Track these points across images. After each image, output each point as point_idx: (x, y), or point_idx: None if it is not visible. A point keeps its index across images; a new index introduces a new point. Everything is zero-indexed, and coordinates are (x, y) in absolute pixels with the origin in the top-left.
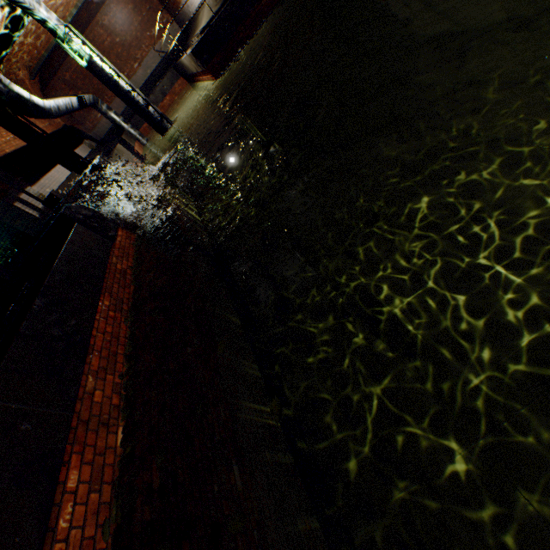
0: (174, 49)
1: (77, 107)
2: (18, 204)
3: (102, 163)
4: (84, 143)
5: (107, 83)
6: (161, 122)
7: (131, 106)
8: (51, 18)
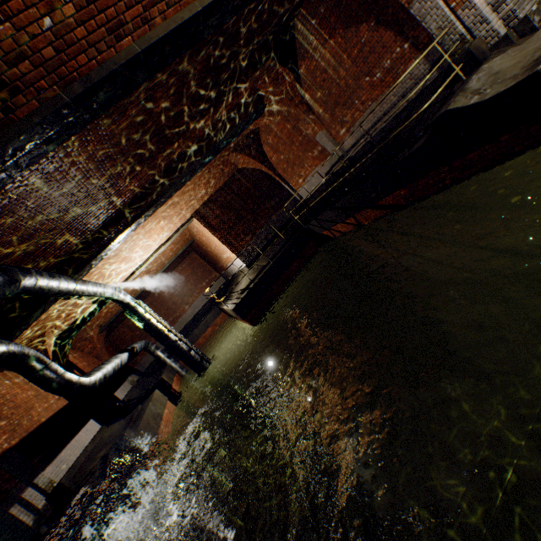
0: (219, 292)
1: (126, 362)
2: (14, 508)
3: (129, 436)
4: (127, 380)
5: (158, 336)
6: (201, 362)
7: (174, 353)
8: (126, 298)
